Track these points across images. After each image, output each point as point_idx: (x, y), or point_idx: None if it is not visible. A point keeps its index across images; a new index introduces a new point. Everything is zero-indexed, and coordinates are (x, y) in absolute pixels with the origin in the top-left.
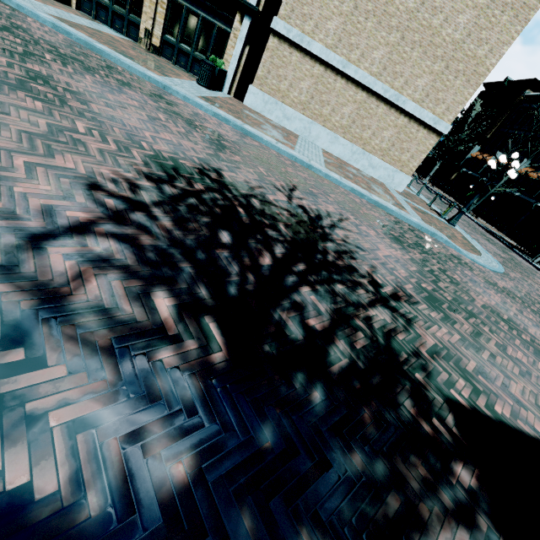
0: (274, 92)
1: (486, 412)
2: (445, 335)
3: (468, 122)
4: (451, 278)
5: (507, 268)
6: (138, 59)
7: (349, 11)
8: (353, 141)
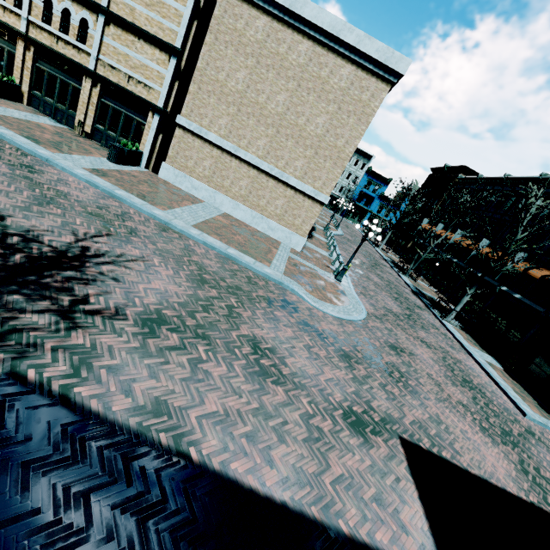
0: (183, 168)
1: (55, 387)
2: (114, 342)
3: (409, 198)
4: (234, 313)
5: (376, 319)
6: (48, 141)
7: (235, 113)
8: (253, 207)
